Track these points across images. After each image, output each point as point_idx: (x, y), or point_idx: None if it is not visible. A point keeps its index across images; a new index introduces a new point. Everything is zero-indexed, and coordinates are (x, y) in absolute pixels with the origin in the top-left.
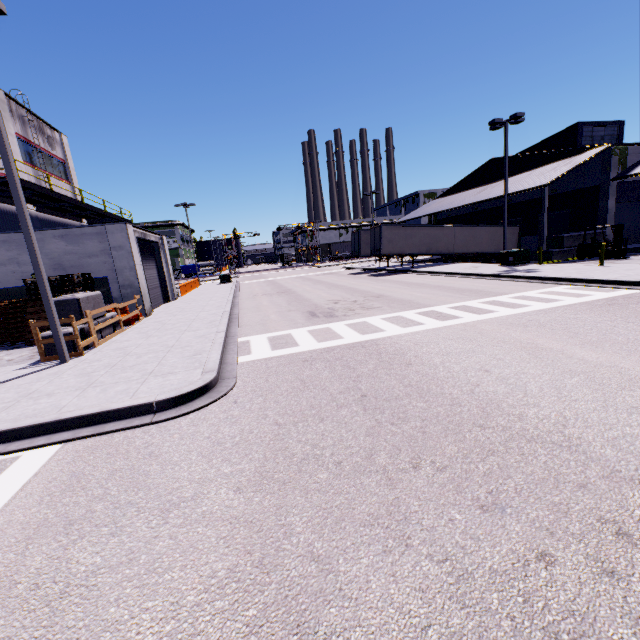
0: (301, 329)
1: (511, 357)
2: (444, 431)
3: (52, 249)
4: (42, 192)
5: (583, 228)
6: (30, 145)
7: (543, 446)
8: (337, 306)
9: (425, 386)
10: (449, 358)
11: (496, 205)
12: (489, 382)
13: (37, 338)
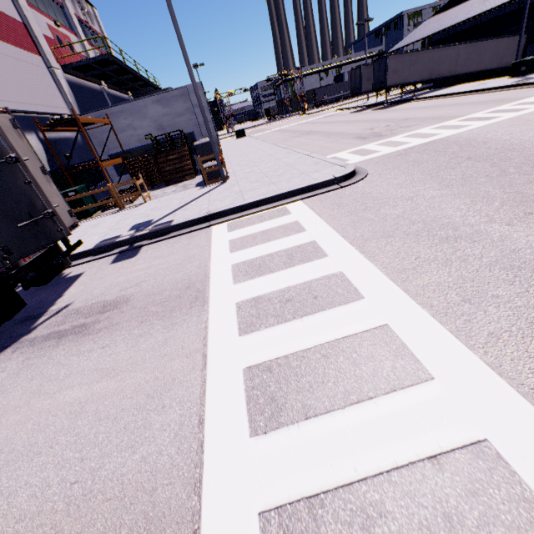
0: (367, 145)
1: None
2: None
3: (153, 113)
4: (122, 66)
5: None
6: (82, 23)
7: None
8: (376, 131)
9: (510, 147)
10: (514, 135)
11: (504, 12)
12: None
13: (202, 169)
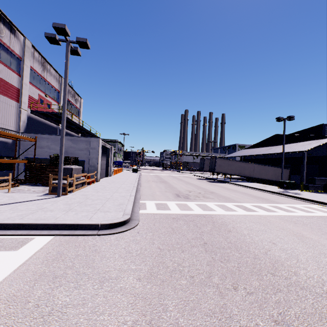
0: (172, 202)
1: (288, 238)
2: (251, 272)
3: (65, 144)
4: (68, 120)
5: (326, 176)
6: (68, 101)
7: (310, 293)
8: (190, 193)
9: (239, 244)
10: (252, 232)
11: (277, 156)
12: (276, 250)
13: (50, 183)
